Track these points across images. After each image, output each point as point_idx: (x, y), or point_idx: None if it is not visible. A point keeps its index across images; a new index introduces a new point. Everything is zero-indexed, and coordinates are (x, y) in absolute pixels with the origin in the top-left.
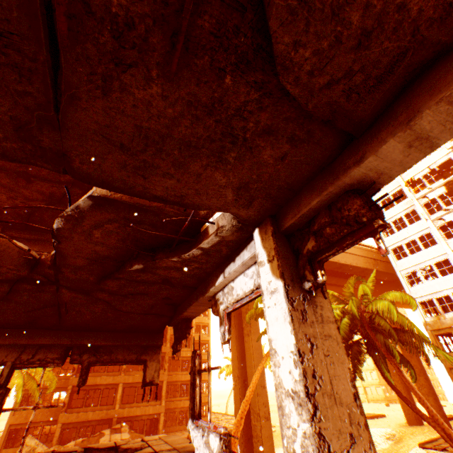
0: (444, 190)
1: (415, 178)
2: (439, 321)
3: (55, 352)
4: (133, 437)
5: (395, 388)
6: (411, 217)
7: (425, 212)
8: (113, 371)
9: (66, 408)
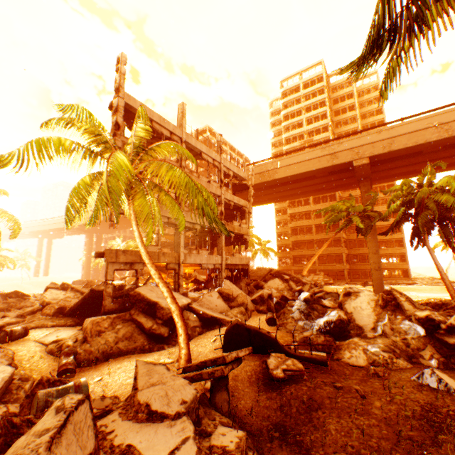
0: None
1: None
2: None
3: (228, 243)
4: (324, 277)
5: (453, 251)
6: None
7: None
8: (310, 249)
9: (292, 264)
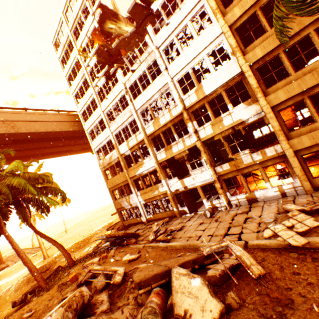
0: (96, 59)
1: (83, 46)
2: (103, 162)
3: None
4: None
5: (33, 228)
6: (86, 85)
7: (89, 80)
8: None
9: None
